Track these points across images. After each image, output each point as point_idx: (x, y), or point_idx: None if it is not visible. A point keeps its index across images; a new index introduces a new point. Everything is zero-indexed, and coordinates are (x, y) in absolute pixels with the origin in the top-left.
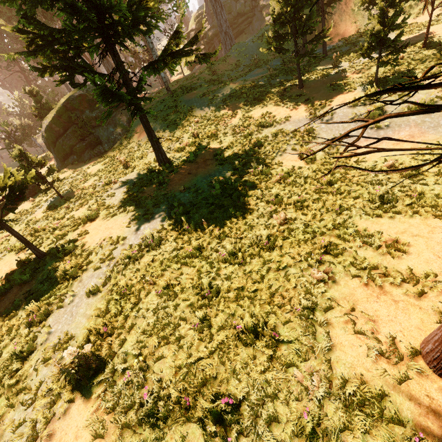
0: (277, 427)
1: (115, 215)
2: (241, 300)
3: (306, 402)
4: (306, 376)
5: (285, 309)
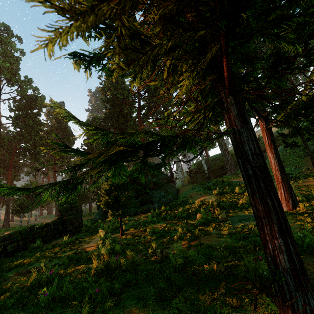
0: None
1: None
2: None
3: None
4: None
5: None
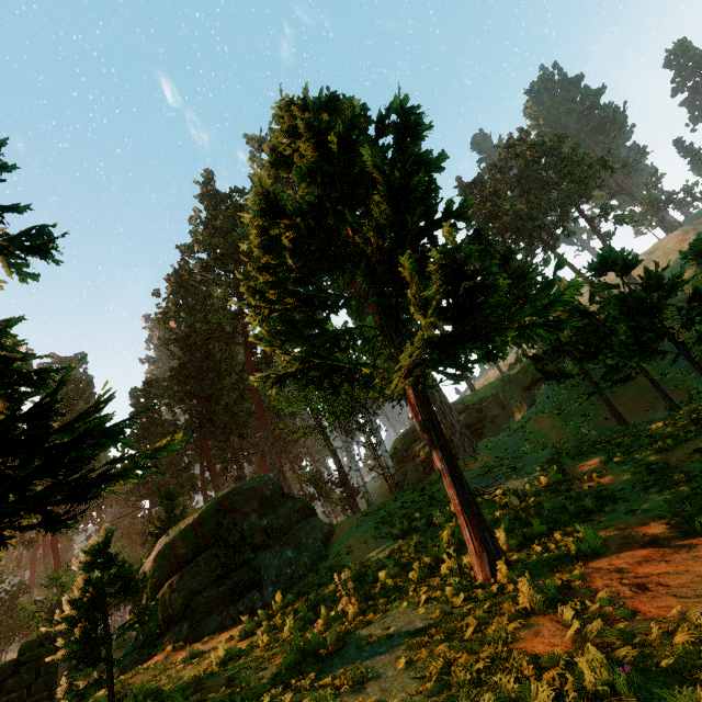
0: None
1: None
2: None
3: None
4: None
5: None
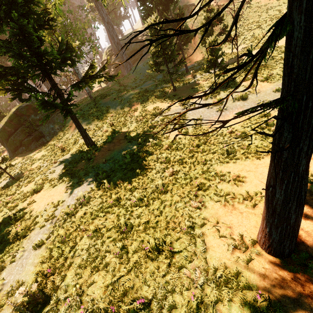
0: (176, 312)
1: (56, 185)
2: (148, 230)
3: (193, 289)
4: (192, 272)
5: (176, 230)
